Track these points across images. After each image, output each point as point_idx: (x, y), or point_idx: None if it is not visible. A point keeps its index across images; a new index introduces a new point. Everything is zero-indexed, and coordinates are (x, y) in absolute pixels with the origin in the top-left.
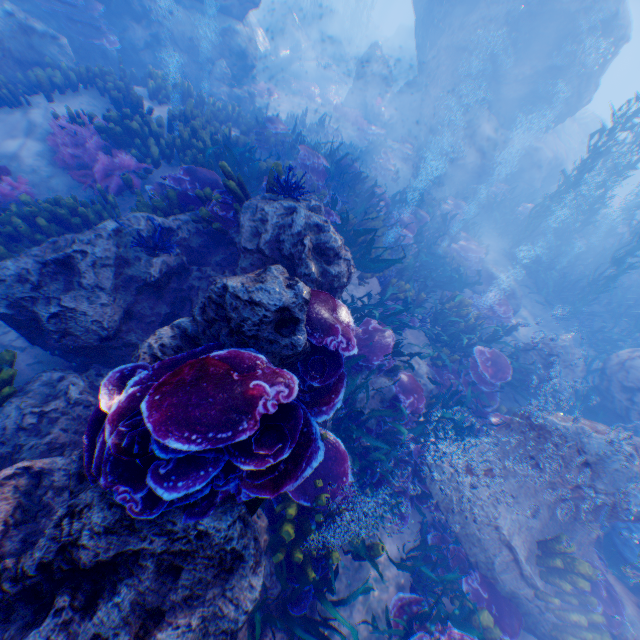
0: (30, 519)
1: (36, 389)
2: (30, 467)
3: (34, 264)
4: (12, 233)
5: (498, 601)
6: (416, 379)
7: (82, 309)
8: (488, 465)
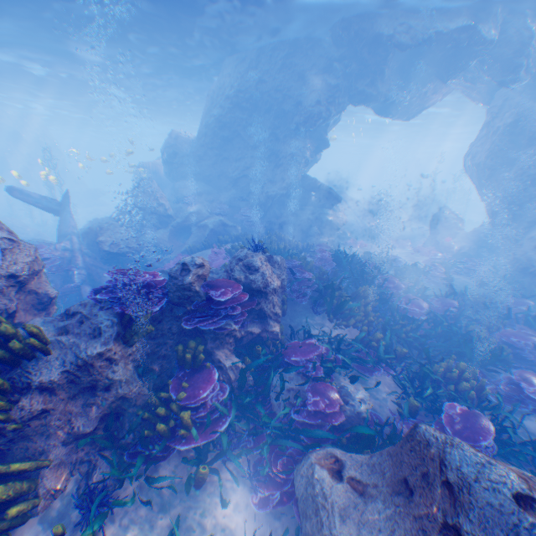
0: None
1: None
2: None
3: None
4: None
5: None
6: (347, 400)
7: None
8: (358, 476)
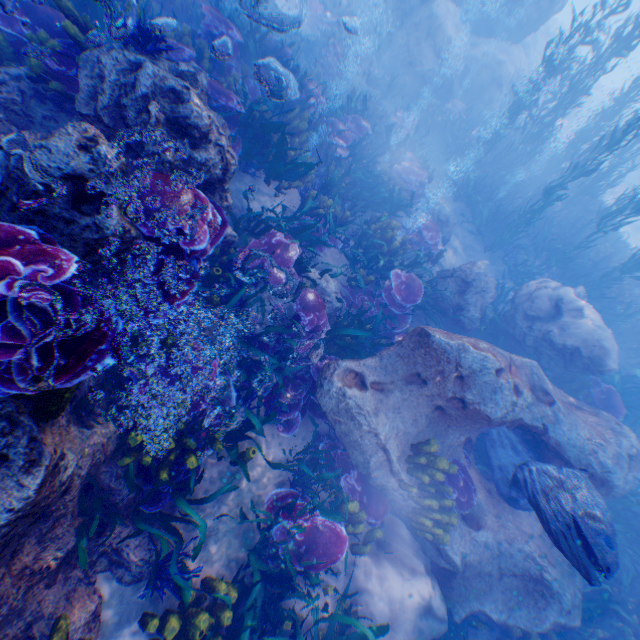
0: None
1: None
2: None
3: None
4: None
5: (371, 493)
6: (324, 299)
7: None
8: (377, 380)
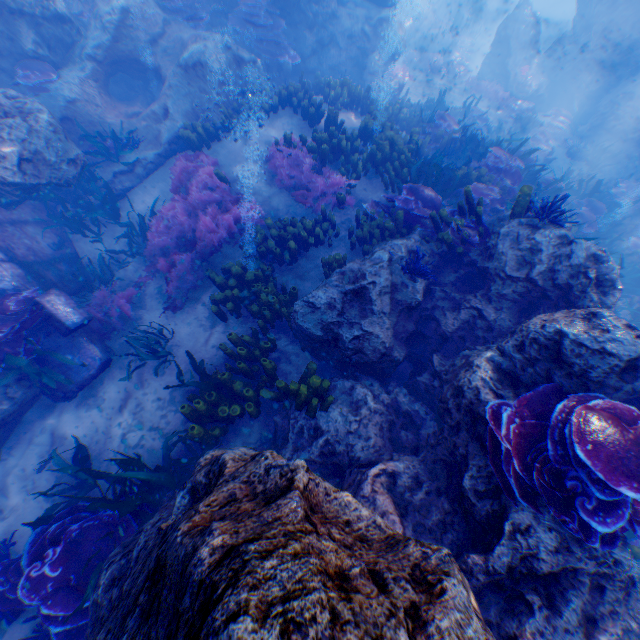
0: (403, 512)
1: (338, 396)
2: (384, 468)
3: (337, 294)
4: (265, 253)
5: None
6: None
7: (375, 333)
8: None
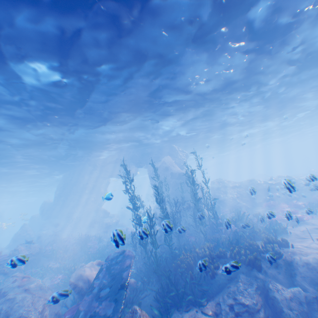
0: None
1: None
2: None
3: None
4: None
5: None
6: None
7: None
8: None
